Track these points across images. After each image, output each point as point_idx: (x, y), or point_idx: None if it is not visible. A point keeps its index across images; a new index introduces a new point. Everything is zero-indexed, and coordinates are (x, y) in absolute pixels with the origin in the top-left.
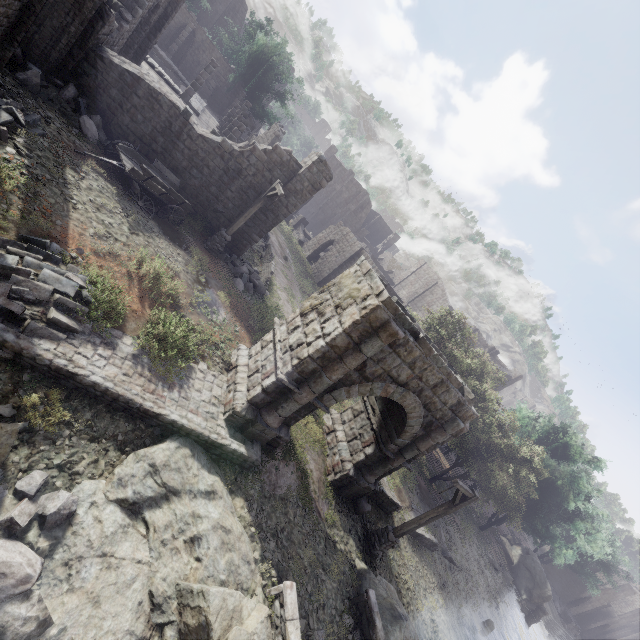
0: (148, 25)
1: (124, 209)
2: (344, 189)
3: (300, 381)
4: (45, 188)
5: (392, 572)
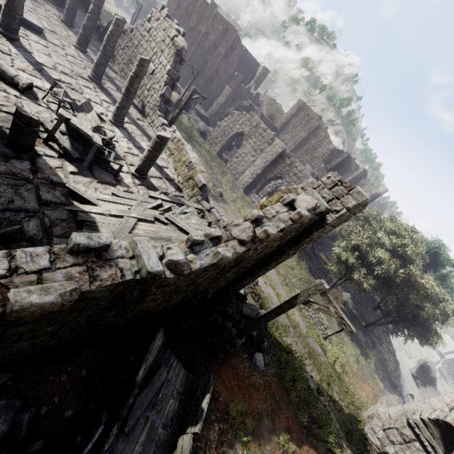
0: None
1: None
2: (209, 29)
3: None
4: None
5: None
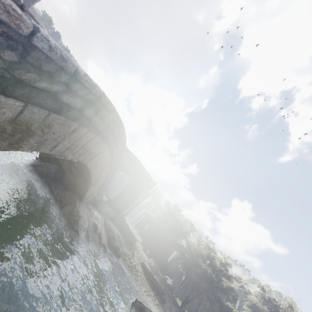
0: None
1: None
2: None
3: None
4: None
5: (124, 251)
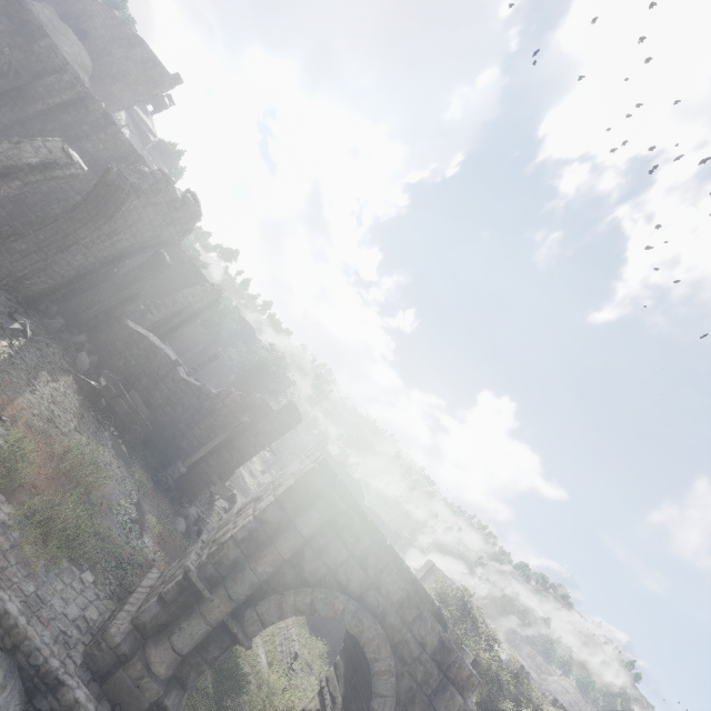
0: (169, 324)
1: (80, 414)
2: None
3: (215, 581)
4: (15, 371)
5: None
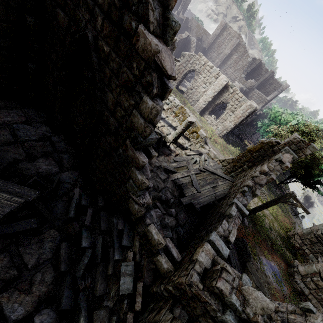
0: None
1: None
2: None
3: None
4: None
5: None
